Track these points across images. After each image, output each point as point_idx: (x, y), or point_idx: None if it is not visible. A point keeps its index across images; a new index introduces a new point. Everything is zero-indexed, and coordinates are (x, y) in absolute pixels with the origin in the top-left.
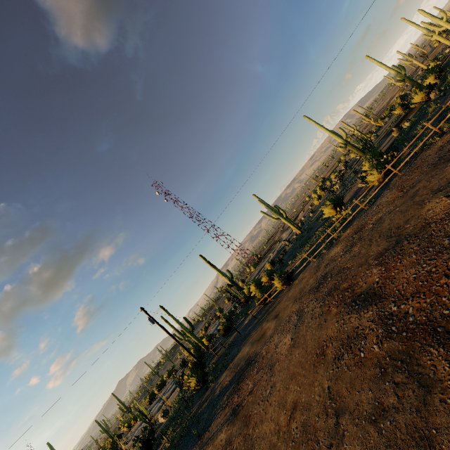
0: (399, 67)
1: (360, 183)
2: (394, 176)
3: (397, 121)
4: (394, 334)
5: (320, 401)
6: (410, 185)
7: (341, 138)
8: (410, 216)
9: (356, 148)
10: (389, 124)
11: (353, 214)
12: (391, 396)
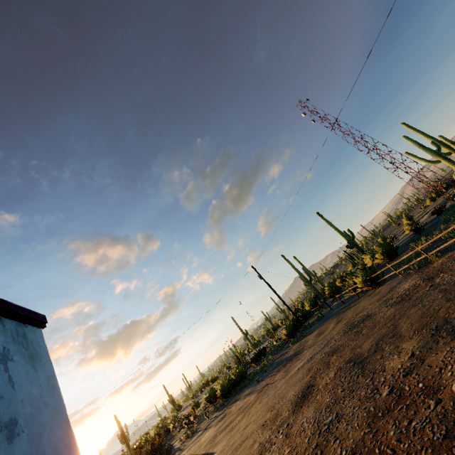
0: None
1: None
2: None
3: None
4: (262, 449)
5: (241, 440)
6: None
7: None
8: (404, 334)
9: None
10: None
11: None
12: None
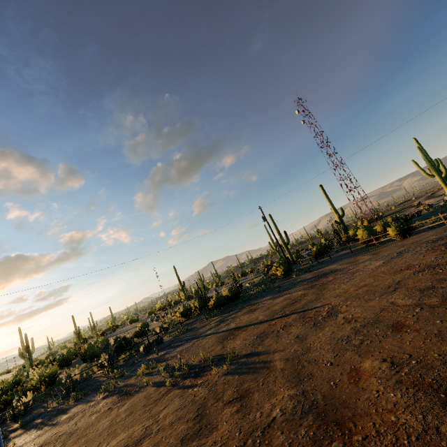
0: None
1: None
2: None
3: None
4: None
5: (387, 284)
6: None
7: None
8: None
9: None
10: None
11: None
12: (444, 284)
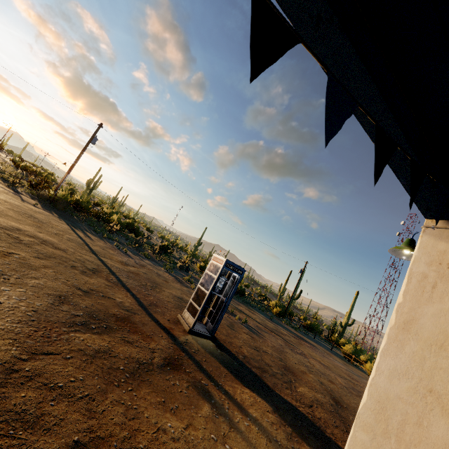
0: None
1: None
2: None
3: None
4: None
5: (339, 374)
6: None
7: None
8: None
9: None
10: None
11: None
12: None
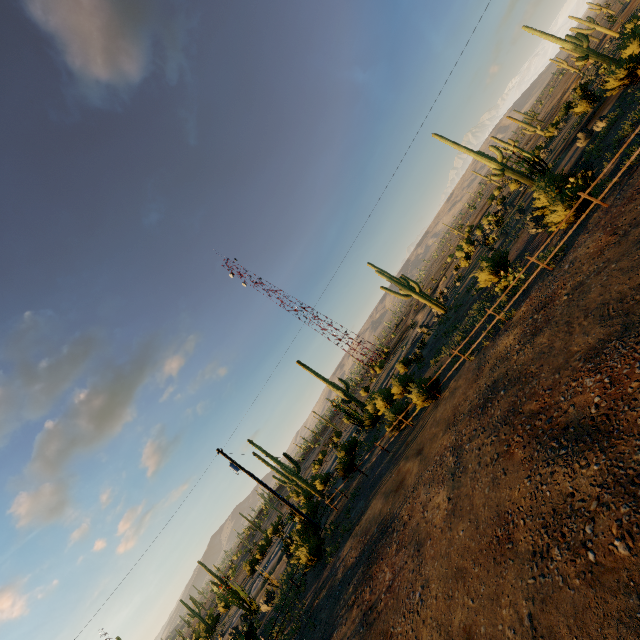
0: (577, 36)
1: (533, 228)
2: (594, 209)
3: (581, 124)
4: None
5: None
6: (631, 223)
7: (494, 161)
8: None
9: (519, 174)
10: (566, 130)
11: (529, 280)
12: None
